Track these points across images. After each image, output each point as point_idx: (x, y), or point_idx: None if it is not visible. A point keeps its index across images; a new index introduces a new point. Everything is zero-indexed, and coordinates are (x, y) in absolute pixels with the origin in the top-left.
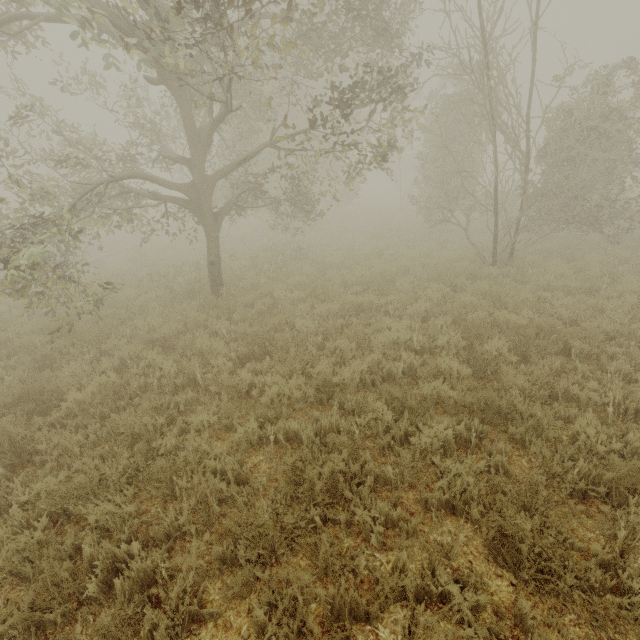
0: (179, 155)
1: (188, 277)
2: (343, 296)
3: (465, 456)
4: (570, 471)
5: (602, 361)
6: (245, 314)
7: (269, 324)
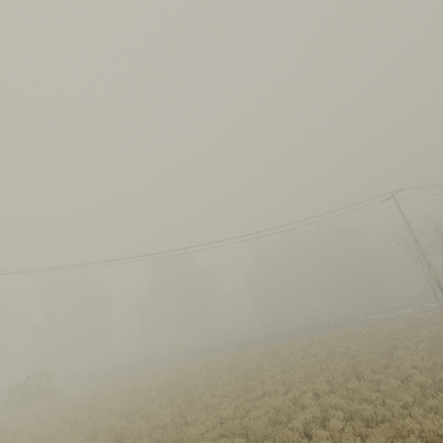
0: None
1: None
2: None
3: None
4: None
5: None
6: None
7: None
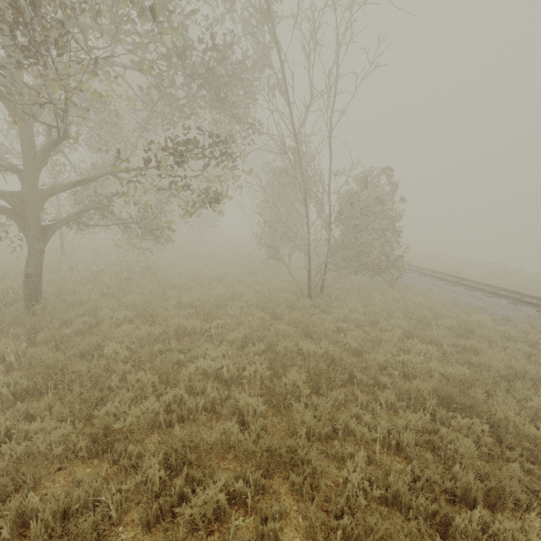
0: (12, 165)
1: (6, 286)
2: (171, 319)
3: (243, 519)
4: (333, 539)
5: (376, 391)
6: (51, 335)
7: (73, 349)
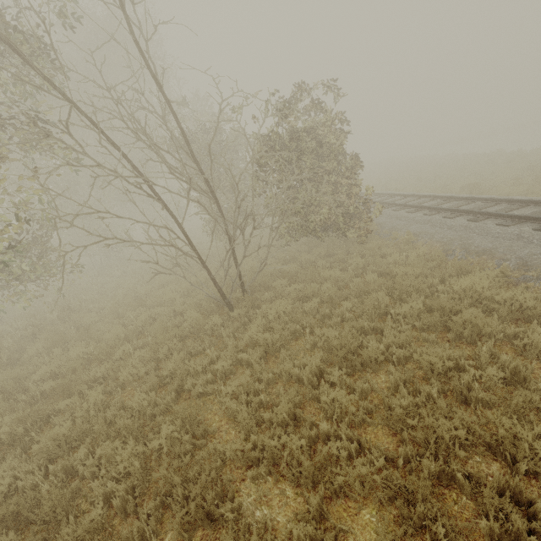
0: None
1: None
2: None
3: None
4: None
5: None
6: None
7: None
